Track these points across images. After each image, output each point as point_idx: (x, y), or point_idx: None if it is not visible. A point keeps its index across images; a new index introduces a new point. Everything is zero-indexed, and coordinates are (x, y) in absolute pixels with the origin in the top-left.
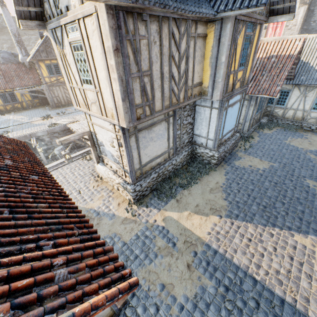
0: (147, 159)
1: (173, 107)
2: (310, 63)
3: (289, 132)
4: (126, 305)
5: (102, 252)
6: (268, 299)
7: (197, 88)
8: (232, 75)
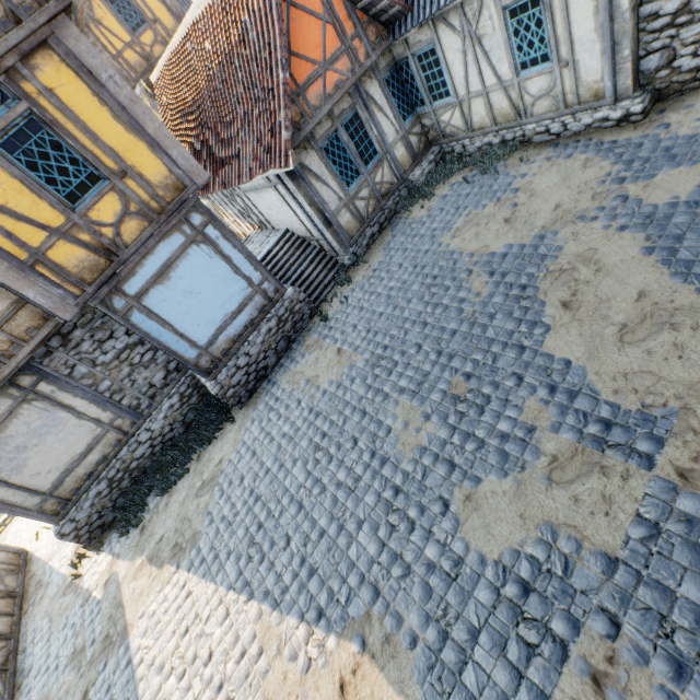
0: (51, 476)
1: None
2: None
3: (477, 185)
4: None
5: None
6: None
7: (21, 316)
8: (60, 245)
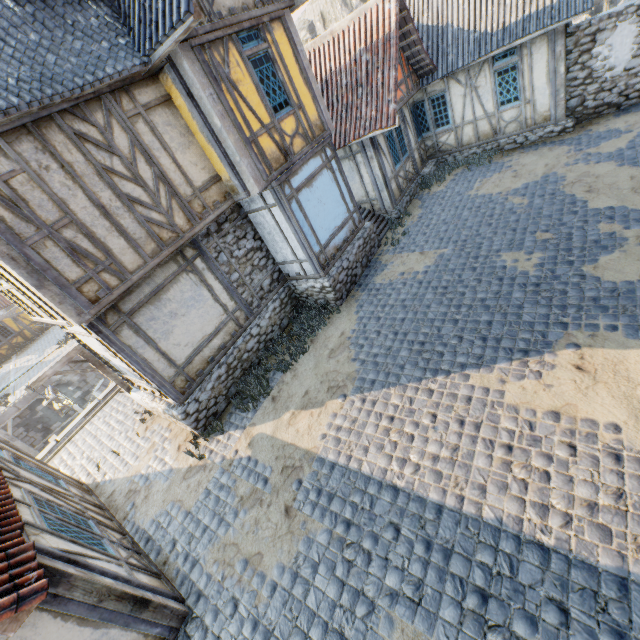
0: (186, 351)
1: (169, 247)
2: (453, 23)
3: (477, 170)
4: (188, 618)
5: (2, 560)
6: (415, 516)
7: (213, 190)
8: (265, 136)
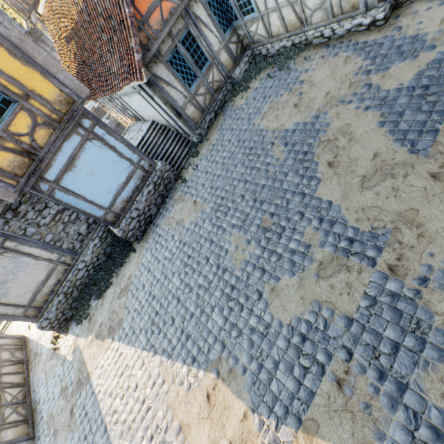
0: (27, 296)
1: None
2: None
3: (277, 79)
4: None
5: None
6: None
7: None
8: None
